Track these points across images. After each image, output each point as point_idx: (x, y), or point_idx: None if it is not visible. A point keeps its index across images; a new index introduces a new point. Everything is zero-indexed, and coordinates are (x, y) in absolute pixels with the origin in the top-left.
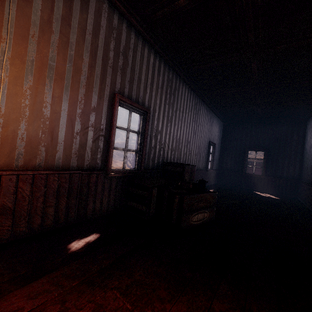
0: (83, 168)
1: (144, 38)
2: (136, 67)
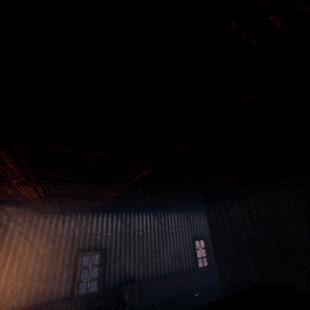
0: (59, 299)
1: (97, 213)
2: (93, 229)
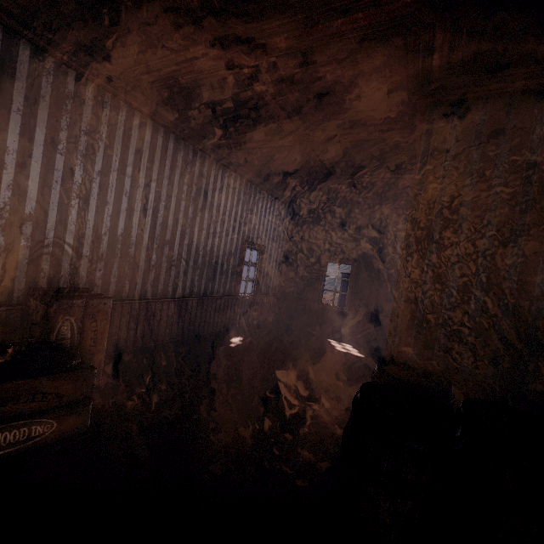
0: None
1: None
2: None
